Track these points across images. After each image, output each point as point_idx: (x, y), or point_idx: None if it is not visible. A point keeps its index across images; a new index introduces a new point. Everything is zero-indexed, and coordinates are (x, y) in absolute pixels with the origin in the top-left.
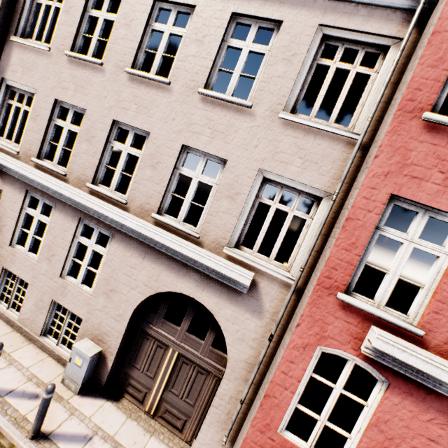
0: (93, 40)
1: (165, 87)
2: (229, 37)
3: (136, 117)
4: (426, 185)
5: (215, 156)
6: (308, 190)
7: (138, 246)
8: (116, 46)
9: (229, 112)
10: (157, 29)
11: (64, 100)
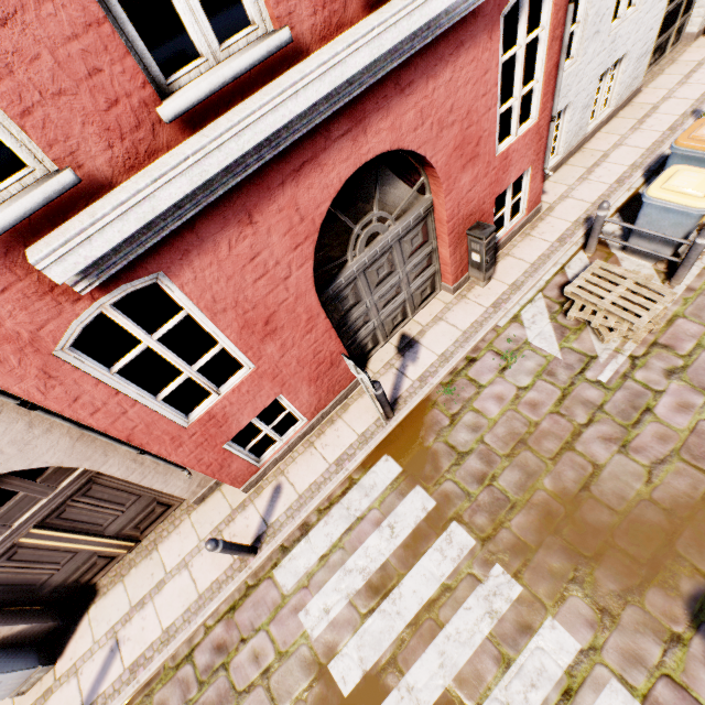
0: None
1: None
2: None
3: None
4: None
5: None
6: None
7: None
8: None
9: None
10: None
11: None
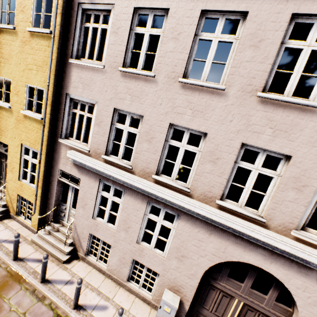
0: (141, 55)
1: (219, 93)
2: (287, 38)
3: (192, 120)
4: None
5: (276, 151)
6: None
7: (203, 225)
8: (166, 59)
9: (292, 112)
10: (204, 38)
11: (122, 108)
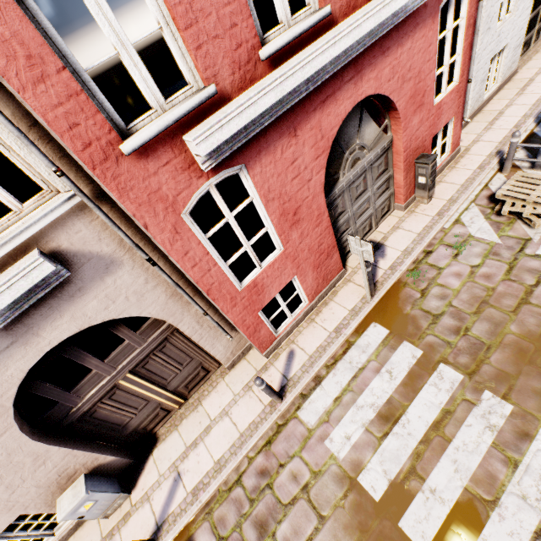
0: None
1: None
2: None
3: None
4: None
5: None
6: None
7: None
8: None
9: None
10: None
11: None
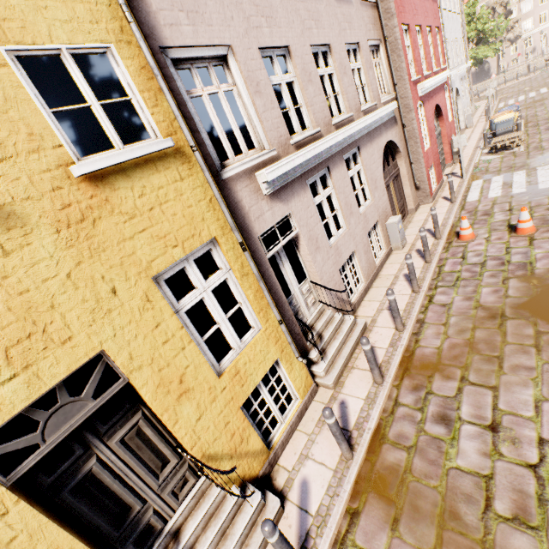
0: None
1: None
2: None
3: (319, 33)
4: (402, 15)
5: (353, 44)
6: (377, 44)
7: (367, 139)
8: None
9: (346, 4)
10: None
11: (267, 45)
